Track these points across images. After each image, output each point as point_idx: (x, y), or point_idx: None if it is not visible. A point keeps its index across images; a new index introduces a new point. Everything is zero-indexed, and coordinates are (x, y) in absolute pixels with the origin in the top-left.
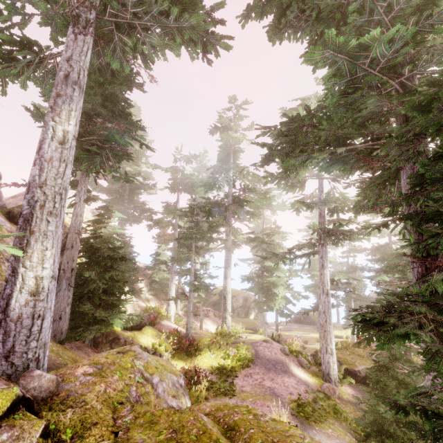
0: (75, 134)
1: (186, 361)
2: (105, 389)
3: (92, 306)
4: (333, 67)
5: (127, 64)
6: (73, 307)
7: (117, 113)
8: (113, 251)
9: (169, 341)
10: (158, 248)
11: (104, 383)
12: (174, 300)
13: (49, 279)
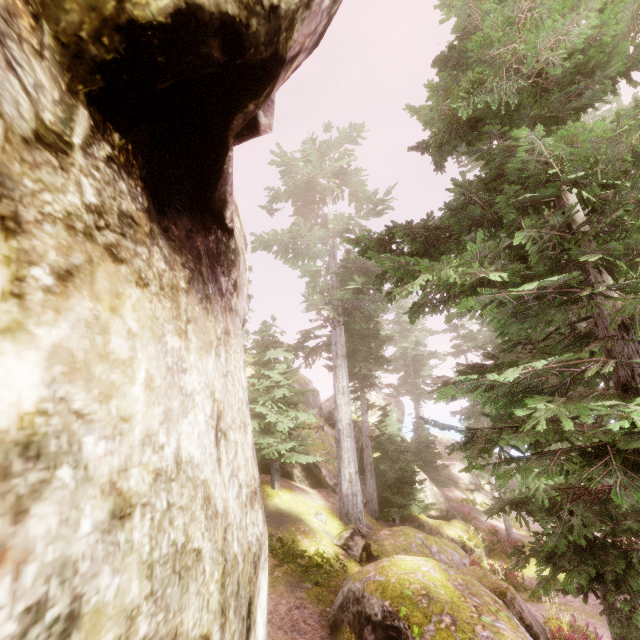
0: (347, 385)
1: (507, 565)
2: (394, 542)
3: (390, 493)
4: (473, 312)
5: (363, 323)
6: (378, 493)
7: (370, 338)
8: (397, 445)
9: (478, 537)
10: (466, 422)
11: (394, 539)
12: (478, 490)
13: (354, 473)
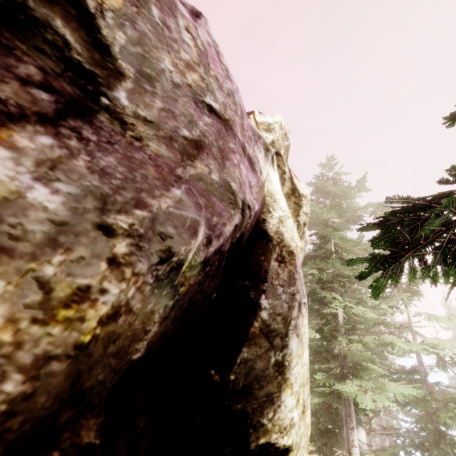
0: None
1: None
2: None
3: None
4: None
5: None
6: None
7: None
8: None
9: None
10: None
11: None
12: None
13: None
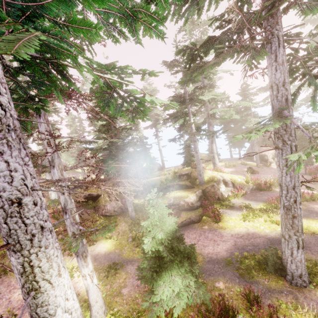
0: None
1: None
2: None
3: None
4: None
5: None
6: None
7: None
8: None
9: None
10: None
11: None
12: None
13: None
